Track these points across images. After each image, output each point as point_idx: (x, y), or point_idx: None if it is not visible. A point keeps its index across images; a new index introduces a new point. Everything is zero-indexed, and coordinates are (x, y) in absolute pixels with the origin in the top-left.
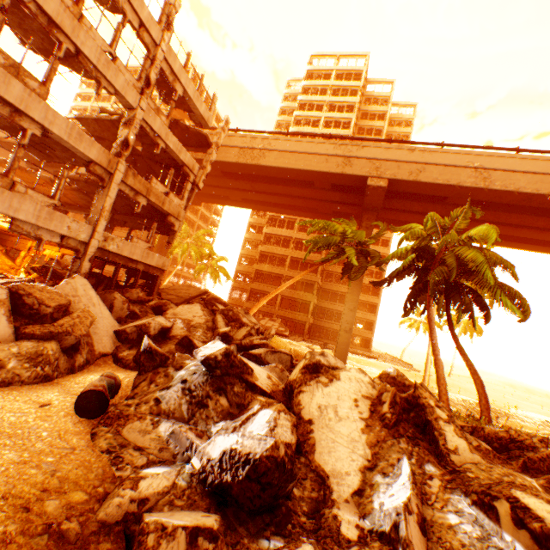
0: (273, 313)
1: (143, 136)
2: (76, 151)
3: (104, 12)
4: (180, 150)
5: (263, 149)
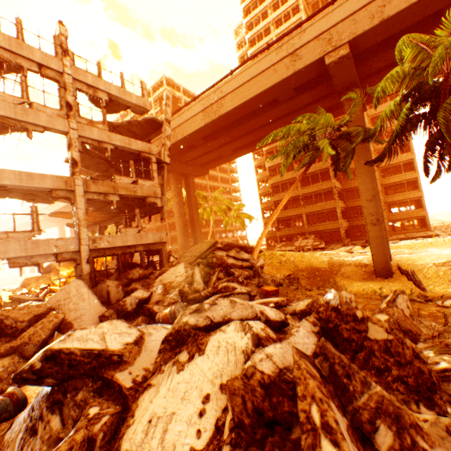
0: (304, 232)
1: (99, 148)
2: (36, 189)
3: (4, 76)
4: (129, 143)
5: (218, 100)
